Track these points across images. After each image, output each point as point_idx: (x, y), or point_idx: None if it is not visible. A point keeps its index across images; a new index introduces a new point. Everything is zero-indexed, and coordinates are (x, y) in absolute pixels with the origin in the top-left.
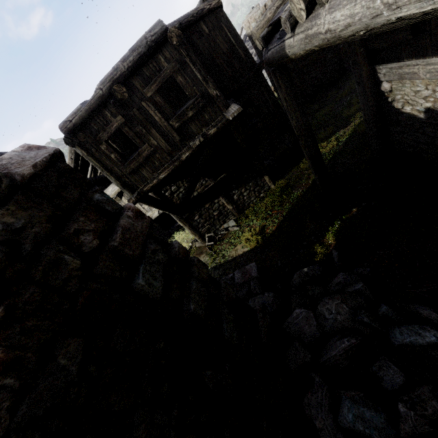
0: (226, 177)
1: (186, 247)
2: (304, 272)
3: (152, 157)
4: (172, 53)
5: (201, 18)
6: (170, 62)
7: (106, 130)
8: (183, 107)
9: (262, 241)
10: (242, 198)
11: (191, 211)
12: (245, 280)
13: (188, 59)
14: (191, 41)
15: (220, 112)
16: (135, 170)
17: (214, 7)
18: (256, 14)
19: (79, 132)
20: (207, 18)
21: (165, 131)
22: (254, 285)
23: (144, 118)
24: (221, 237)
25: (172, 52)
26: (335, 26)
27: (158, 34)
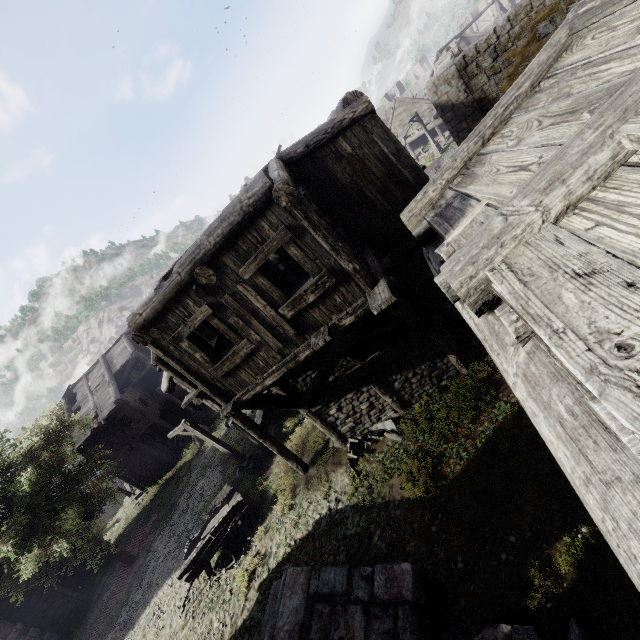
0: (380, 357)
1: (320, 442)
2: (503, 634)
3: (255, 356)
4: (281, 216)
5: (339, 132)
6: (277, 229)
7: (187, 324)
8: (300, 286)
9: (434, 490)
10: (409, 386)
11: (324, 403)
12: (390, 597)
13: (306, 223)
14: (325, 166)
15: (360, 292)
16: (229, 371)
17: (361, 114)
18: (447, 73)
19: (152, 326)
20: (348, 132)
21: (273, 322)
22: (405, 621)
23: (240, 306)
24: (371, 444)
25: (281, 215)
26: (539, 431)
27: (258, 195)
